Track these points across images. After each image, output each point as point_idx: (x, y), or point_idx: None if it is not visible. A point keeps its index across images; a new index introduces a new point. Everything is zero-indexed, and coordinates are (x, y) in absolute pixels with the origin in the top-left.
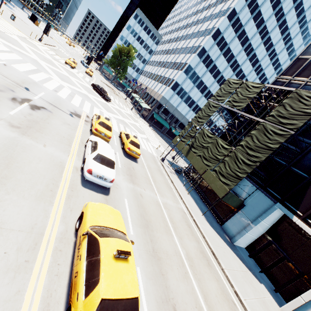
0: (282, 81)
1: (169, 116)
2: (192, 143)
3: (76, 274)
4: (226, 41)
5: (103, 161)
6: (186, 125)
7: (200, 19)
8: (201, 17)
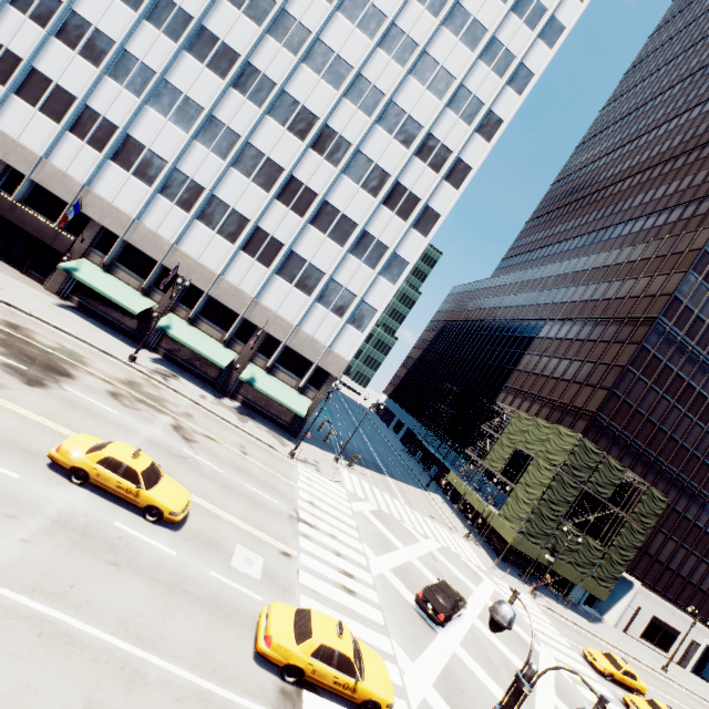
0: (600, 421)
1: None
2: (553, 546)
3: None
4: None
5: None
6: None
7: (375, 7)
8: (377, 1)
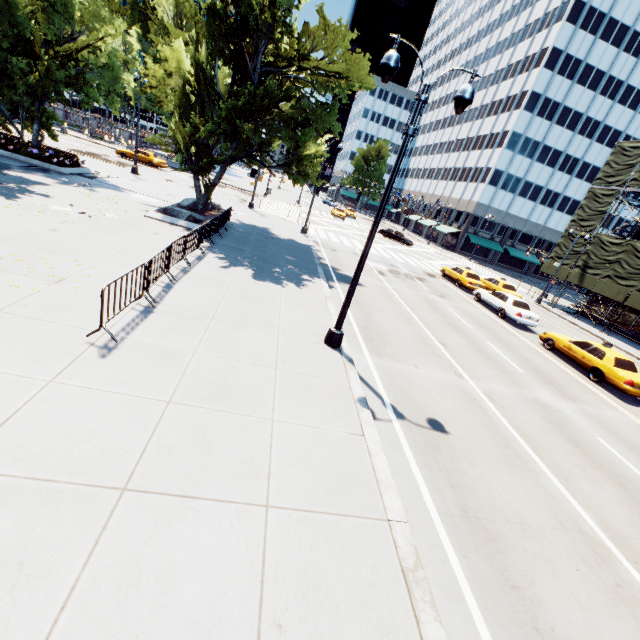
0: None
1: (497, 231)
2: (583, 263)
3: (582, 357)
4: (577, 57)
5: (520, 306)
6: (535, 235)
7: (504, 40)
8: (505, 37)
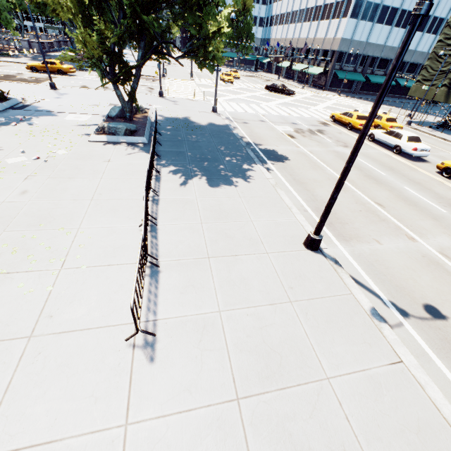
0: None
1: (359, 62)
2: (449, 81)
3: None
4: None
5: (414, 140)
6: (390, 58)
7: None
8: None
